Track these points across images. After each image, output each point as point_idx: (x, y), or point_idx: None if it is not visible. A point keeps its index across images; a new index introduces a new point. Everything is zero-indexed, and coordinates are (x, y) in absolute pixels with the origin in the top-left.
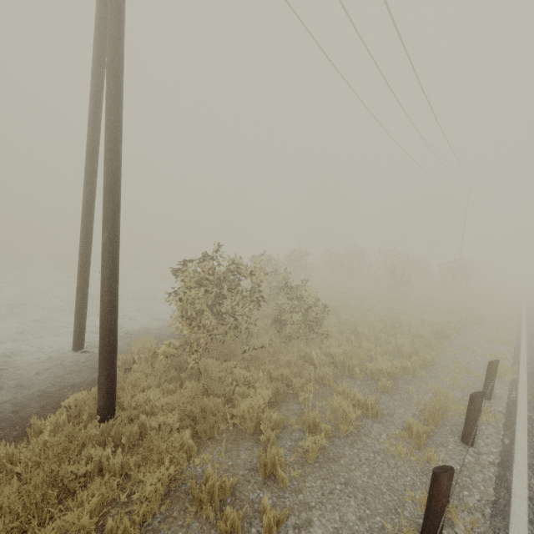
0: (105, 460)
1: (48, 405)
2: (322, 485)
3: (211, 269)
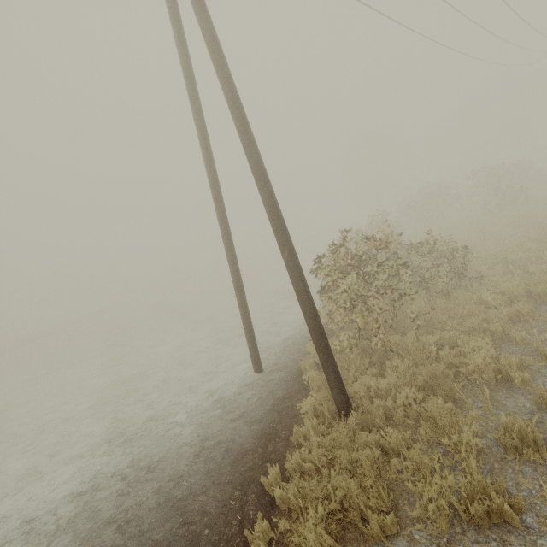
0: (384, 440)
1: (283, 418)
2: None
3: (352, 253)
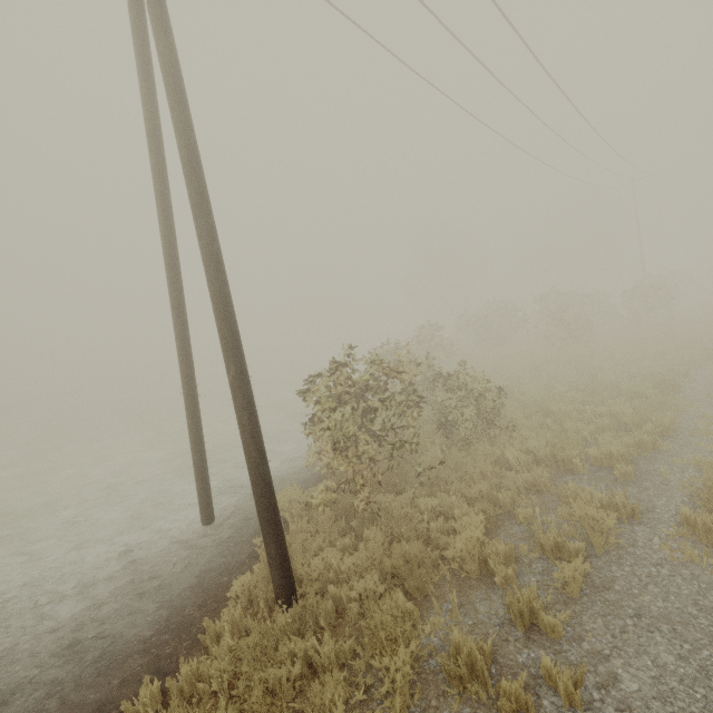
0: (314, 652)
1: (207, 601)
2: (606, 624)
3: (350, 378)
